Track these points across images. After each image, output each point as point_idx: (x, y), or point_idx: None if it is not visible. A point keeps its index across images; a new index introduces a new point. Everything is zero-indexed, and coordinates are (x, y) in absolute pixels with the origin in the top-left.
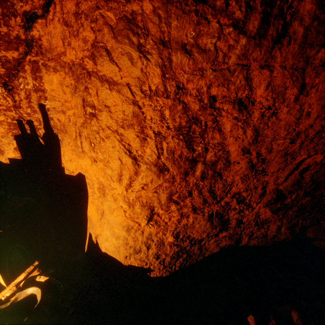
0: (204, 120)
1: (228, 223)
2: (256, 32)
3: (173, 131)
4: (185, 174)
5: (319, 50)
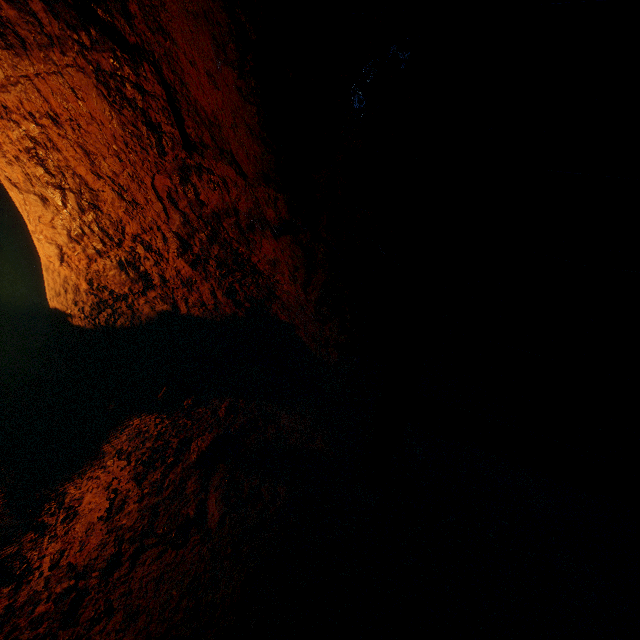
0: (42, 139)
1: (150, 278)
2: (5, 44)
3: (26, 154)
4: (64, 205)
5: (54, 50)
